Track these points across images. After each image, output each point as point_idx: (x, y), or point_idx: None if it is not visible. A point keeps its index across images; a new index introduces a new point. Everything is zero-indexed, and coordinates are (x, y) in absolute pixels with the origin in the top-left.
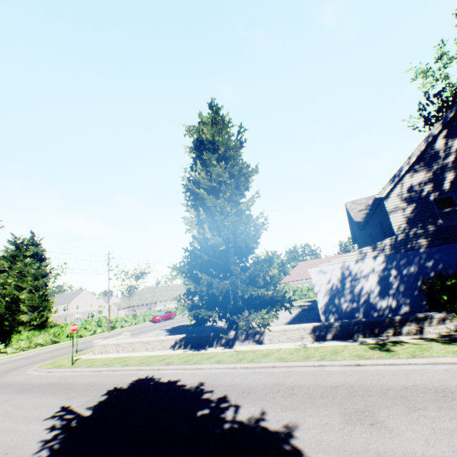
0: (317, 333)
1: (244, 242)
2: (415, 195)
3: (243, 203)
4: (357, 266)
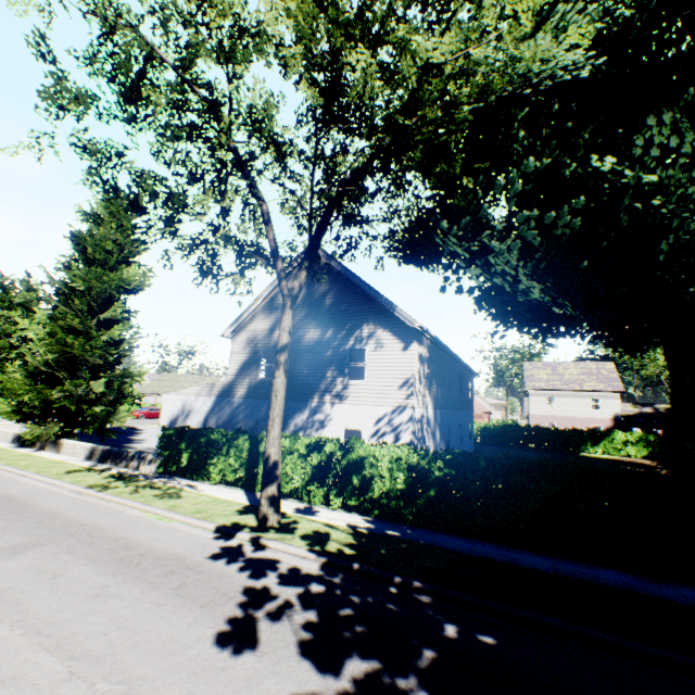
0: (90, 454)
1: (83, 355)
2: (254, 342)
3: (123, 310)
4: (194, 402)
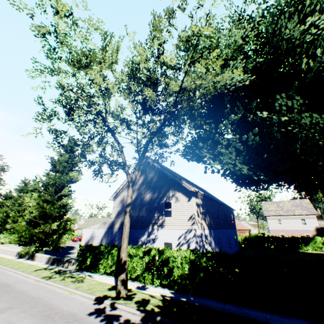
0: (48, 260)
1: (50, 212)
2: (123, 201)
3: (69, 190)
4: (97, 232)
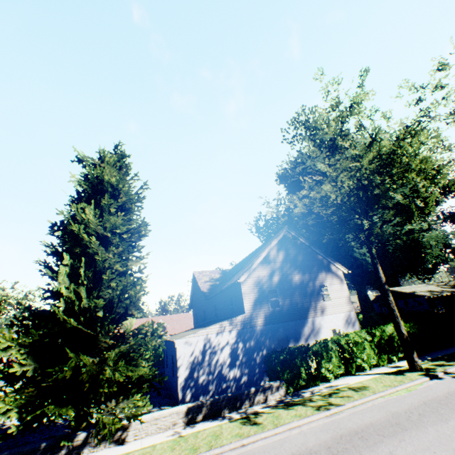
0: (190, 416)
1: (126, 307)
2: (259, 284)
3: None
4: (217, 338)
